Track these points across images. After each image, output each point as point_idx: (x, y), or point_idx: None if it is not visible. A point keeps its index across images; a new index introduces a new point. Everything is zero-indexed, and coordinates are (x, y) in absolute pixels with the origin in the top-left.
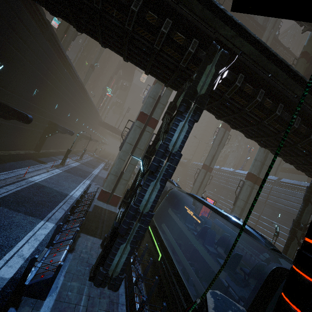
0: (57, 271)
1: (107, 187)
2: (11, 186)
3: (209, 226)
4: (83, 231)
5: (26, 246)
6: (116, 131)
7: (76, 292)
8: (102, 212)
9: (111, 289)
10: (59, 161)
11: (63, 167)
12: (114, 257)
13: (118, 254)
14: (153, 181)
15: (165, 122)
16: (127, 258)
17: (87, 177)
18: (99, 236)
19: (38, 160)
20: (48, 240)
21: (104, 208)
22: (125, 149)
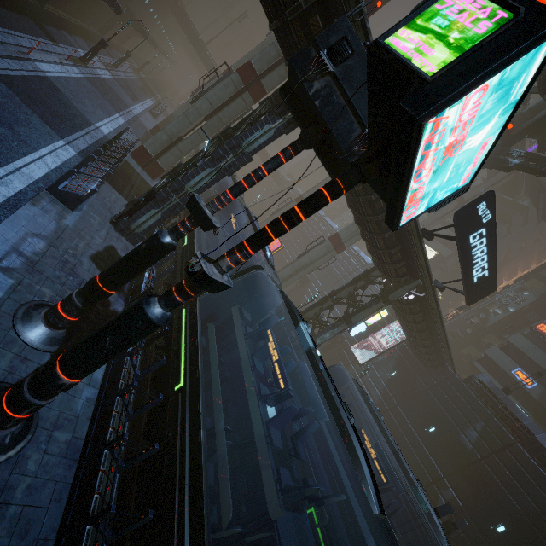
0: (91, 194)
1: (152, 147)
2: (15, 64)
3: (241, 238)
4: (108, 181)
5: (49, 158)
6: (200, 48)
7: (98, 223)
8: (133, 175)
9: (128, 241)
10: (78, 51)
11: (85, 70)
12: (142, 216)
13: (147, 215)
14: (211, 168)
15: (259, 111)
16: (154, 223)
17: (121, 111)
18: (125, 197)
19: (43, 27)
20: (71, 165)
21: (137, 172)
22: (200, 107)
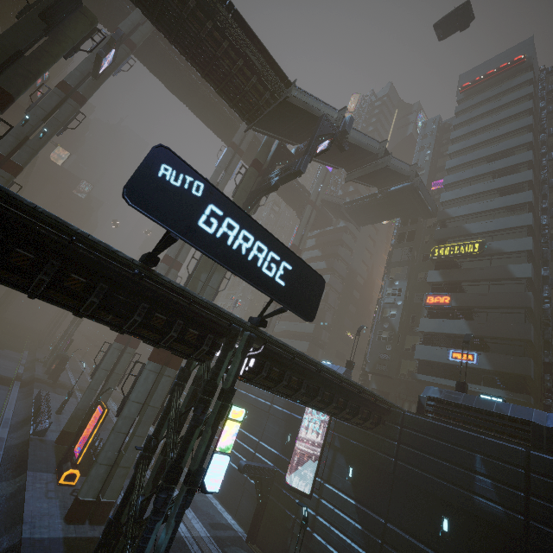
0: None
1: None
2: None
3: None
4: None
5: None
6: None
7: None
8: None
9: None
10: None
11: None
12: None
13: None
14: None
15: None
16: None
17: None
18: None
19: None
20: None
21: None
22: None
